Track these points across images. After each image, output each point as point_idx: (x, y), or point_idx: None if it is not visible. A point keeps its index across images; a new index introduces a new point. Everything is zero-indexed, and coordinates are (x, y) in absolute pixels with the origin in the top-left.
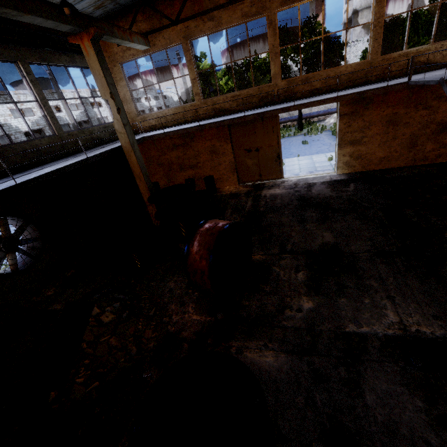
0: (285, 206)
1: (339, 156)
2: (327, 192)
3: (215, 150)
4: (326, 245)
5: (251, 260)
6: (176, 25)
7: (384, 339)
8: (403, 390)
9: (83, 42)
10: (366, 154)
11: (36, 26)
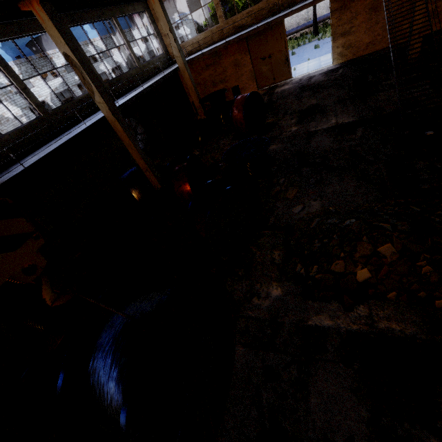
0: (290, 94)
1: (333, 49)
2: (321, 79)
3: (238, 63)
4: (311, 105)
5: (267, 122)
6: None
7: (326, 128)
8: (326, 138)
9: None
10: (355, 43)
11: None
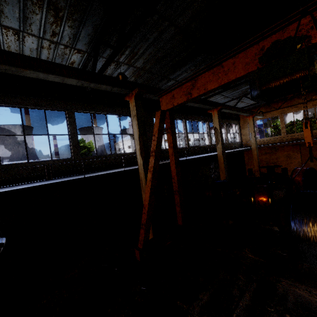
0: None
1: None
2: None
3: (289, 156)
4: None
5: None
6: (278, 110)
7: None
8: None
9: (249, 118)
10: None
11: (229, 114)
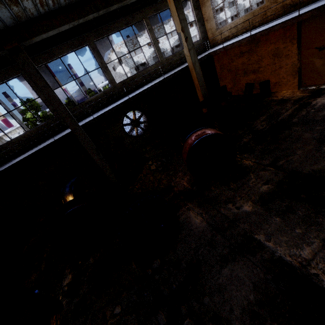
0: (324, 120)
1: None
2: None
3: (278, 53)
4: (321, 172)
5: (241, 163)
6: None
7: (276, 258)
8: (250, 285)
9: None
10: None
11: None
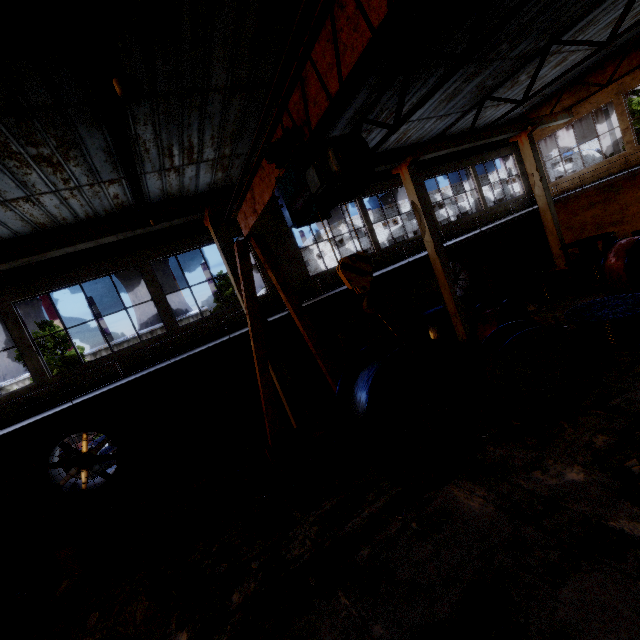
0: None
1: None
2: None
3: None
4: None
5: None
6: (606, 87)
7: None
8: None
9: (520, 139)
10: None
11: None
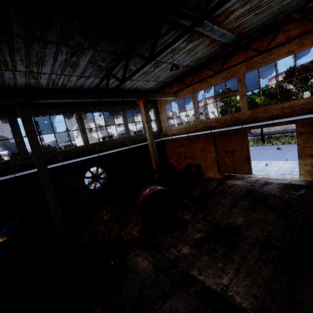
0: (233, 193)
1: (300, 165)
2: (274, 191)
3: (204, 149)
4: (232, 224)
5: (182, 217)
6: (189, 87)
7: (206, 287)
8: None
9: (140, 102)
10: None
11: None
